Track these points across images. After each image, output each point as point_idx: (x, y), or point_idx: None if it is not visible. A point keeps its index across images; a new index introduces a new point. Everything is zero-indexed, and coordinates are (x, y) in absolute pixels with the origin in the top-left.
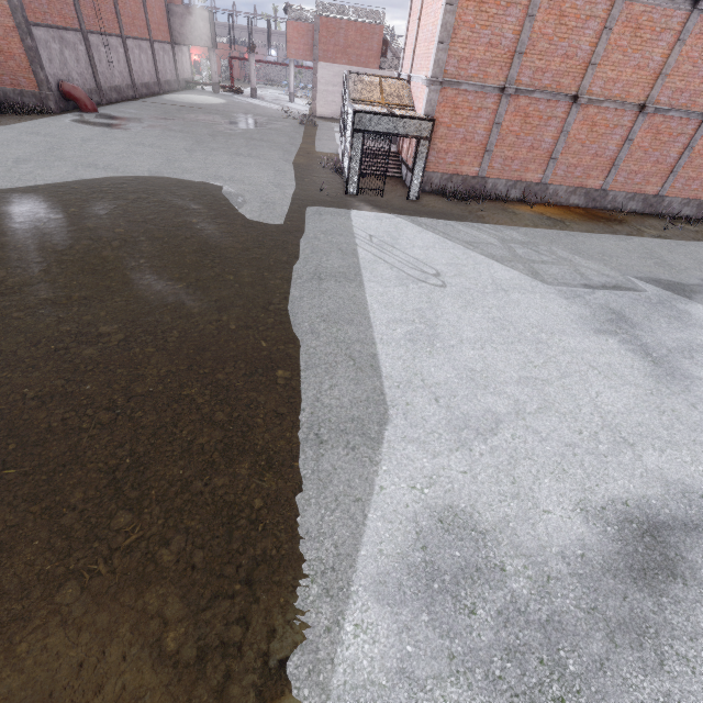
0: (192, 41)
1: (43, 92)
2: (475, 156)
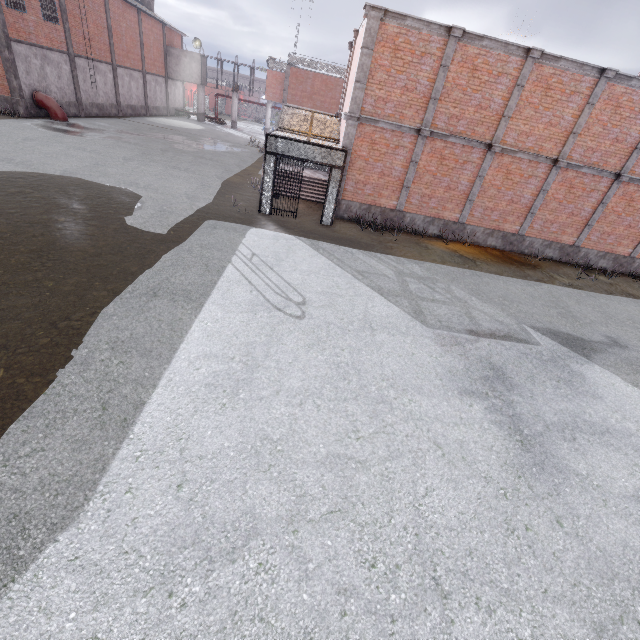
0: (184, 77)
1: (14, 98)
2: (393, 190)
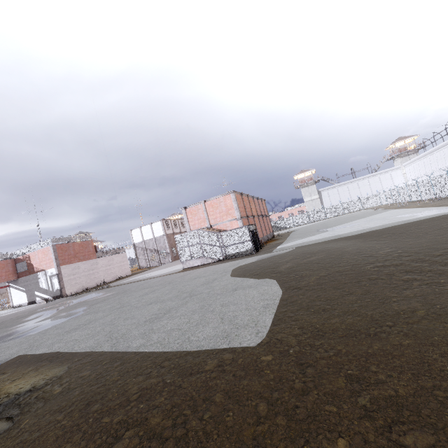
0: None
1: None
2: None
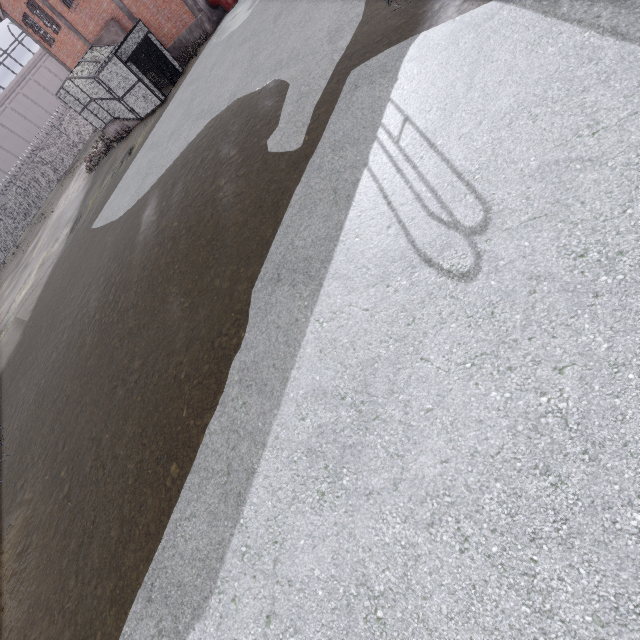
0: None
1: (198, 18)
2: None
